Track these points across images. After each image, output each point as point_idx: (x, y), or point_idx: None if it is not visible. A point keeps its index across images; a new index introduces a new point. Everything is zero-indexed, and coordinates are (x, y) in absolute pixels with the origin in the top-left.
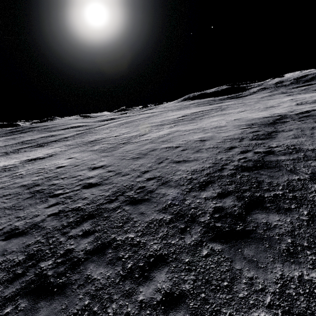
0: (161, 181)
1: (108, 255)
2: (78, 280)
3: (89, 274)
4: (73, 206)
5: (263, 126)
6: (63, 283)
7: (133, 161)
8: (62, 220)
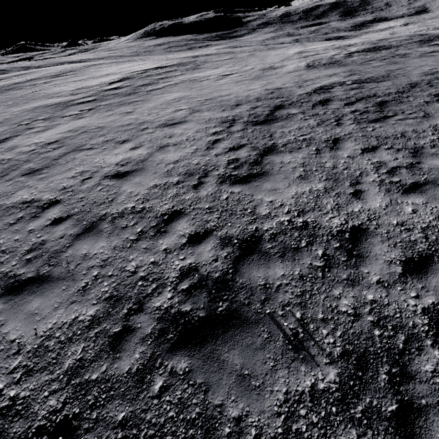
0: None
1: None
2: None
3: None
4: None
5: (251, 127)
6: None
7: None
8: None
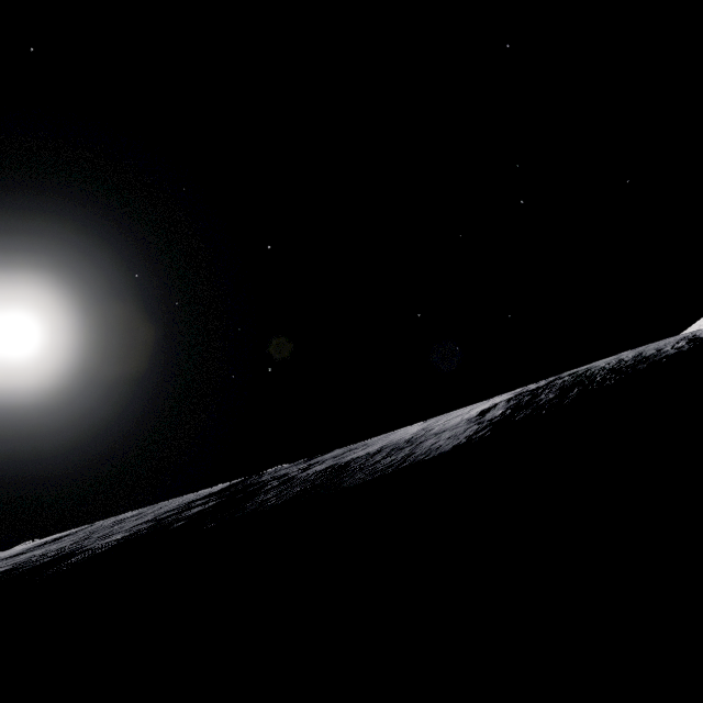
0: None
1: None
2: None
3: None
4: None
5: None
6: None
7: None
8: None
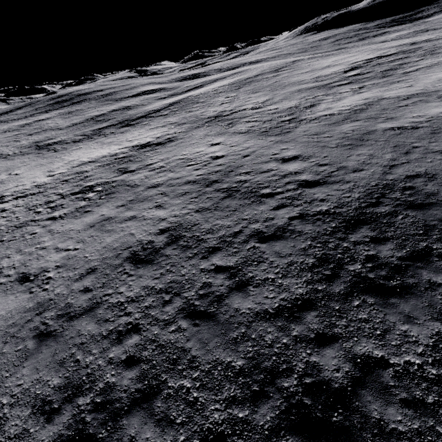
0: (437, 181)
1: (437, 262)
2: (419, 283)
3: (428, 279)
4: (315, 209)
5: None
6: (401, 285)
7: (348, 150)
8: (319, 225)
